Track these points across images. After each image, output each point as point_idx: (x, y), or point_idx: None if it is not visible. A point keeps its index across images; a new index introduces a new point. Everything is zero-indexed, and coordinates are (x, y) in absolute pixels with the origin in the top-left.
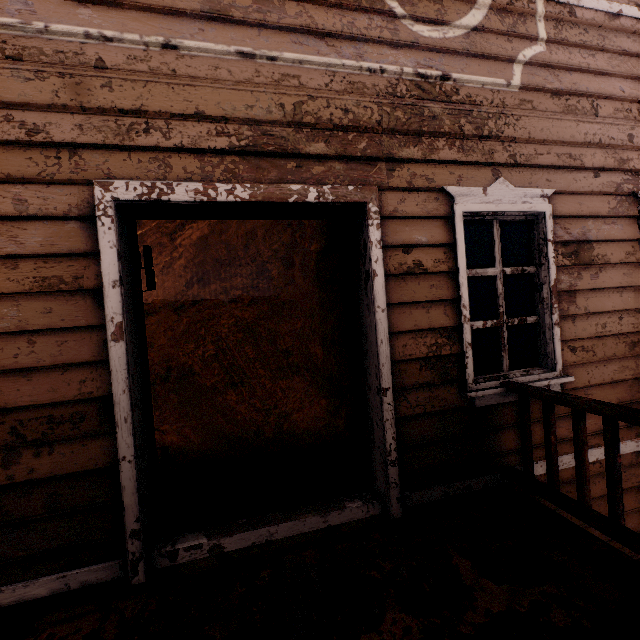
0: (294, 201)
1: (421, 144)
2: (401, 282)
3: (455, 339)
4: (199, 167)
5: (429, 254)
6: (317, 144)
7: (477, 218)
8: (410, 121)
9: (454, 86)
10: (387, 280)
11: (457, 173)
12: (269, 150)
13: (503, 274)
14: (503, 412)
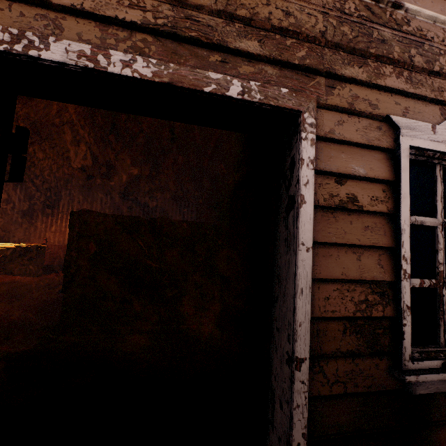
0: (210, 91)
1: (366, 66)
2: (330, 217)
3: (389, 298)
4: (99, 37)
5: (366, 189)
6: (249, 41)
7: (420, 158)
8: (357, 39)
9: (405, 16)
10: (313, 212)
11: (403, 104)
12: (190, 35)
13: (443, 226)
14: (441, 401)
